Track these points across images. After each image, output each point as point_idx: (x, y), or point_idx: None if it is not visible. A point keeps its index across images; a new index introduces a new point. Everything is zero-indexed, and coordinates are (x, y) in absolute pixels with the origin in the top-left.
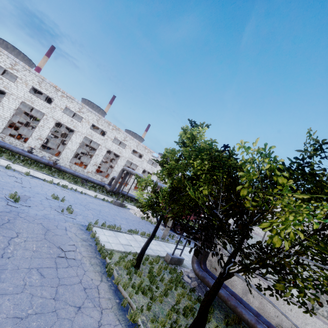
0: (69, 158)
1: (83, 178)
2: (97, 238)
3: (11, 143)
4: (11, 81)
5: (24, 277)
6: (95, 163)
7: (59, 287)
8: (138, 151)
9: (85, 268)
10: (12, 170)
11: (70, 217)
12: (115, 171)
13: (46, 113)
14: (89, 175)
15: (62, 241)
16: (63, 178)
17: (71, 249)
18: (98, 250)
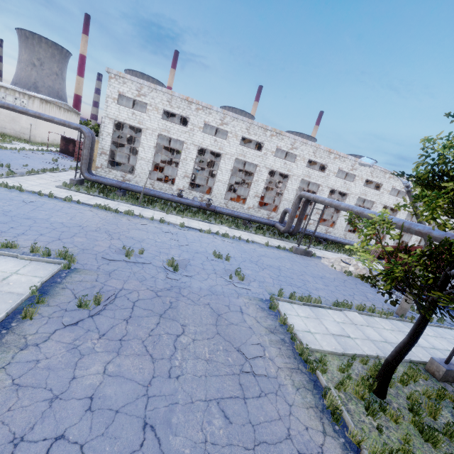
0: (223, 194)
1: (244, 219)
2: (290, 327)
3: (161, 188)
4: (142, 113)
5: (202, 421)
6: (255, 194)
7: (257, 450)
8: (317, 161)
9: (289, 398)
10: (167, 224)
11: (243, 287)
12: (285, 201)
13: (185, 140)
14: (251, 211)
15: (241, 335)
16: (221, 223)
17: (257, 354)
18: (299, 354)
